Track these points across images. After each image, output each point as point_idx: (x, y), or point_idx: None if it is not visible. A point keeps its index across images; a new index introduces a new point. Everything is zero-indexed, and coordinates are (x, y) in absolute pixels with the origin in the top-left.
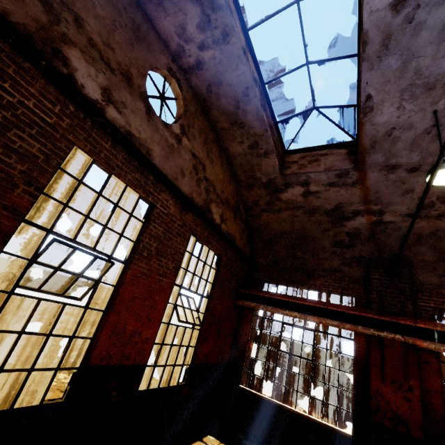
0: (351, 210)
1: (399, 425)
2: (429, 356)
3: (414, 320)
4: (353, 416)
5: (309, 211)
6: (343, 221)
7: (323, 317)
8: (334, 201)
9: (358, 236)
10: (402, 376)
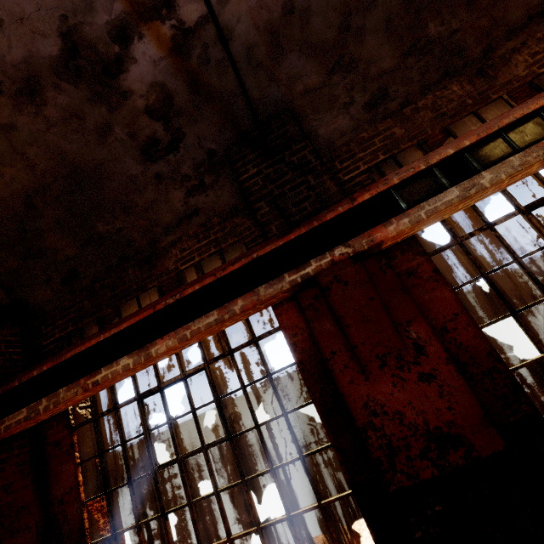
0: (104, 29)
1: (447, 455)
2: (408, 259)
3: (348, 199)
4: (358, 499)
5: (21, 90)
6: (115, 79)
7: (185, 323)
8: (43, 18)
9: (172, 104)
10: (391, 334)
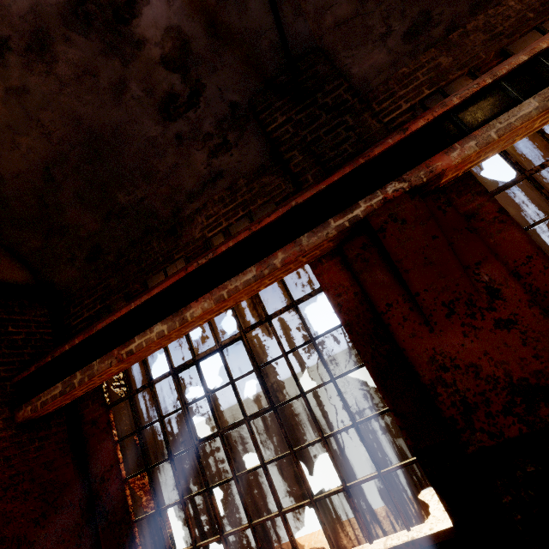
0: None
1: (537, 409)
2: (466, 201)
3: (398, 131)
4: (424, 466)
5: (30, 45)
6: (127, 26)
7: (221, 284)
8: None
9: (189, 51)
10: (460, 276)
